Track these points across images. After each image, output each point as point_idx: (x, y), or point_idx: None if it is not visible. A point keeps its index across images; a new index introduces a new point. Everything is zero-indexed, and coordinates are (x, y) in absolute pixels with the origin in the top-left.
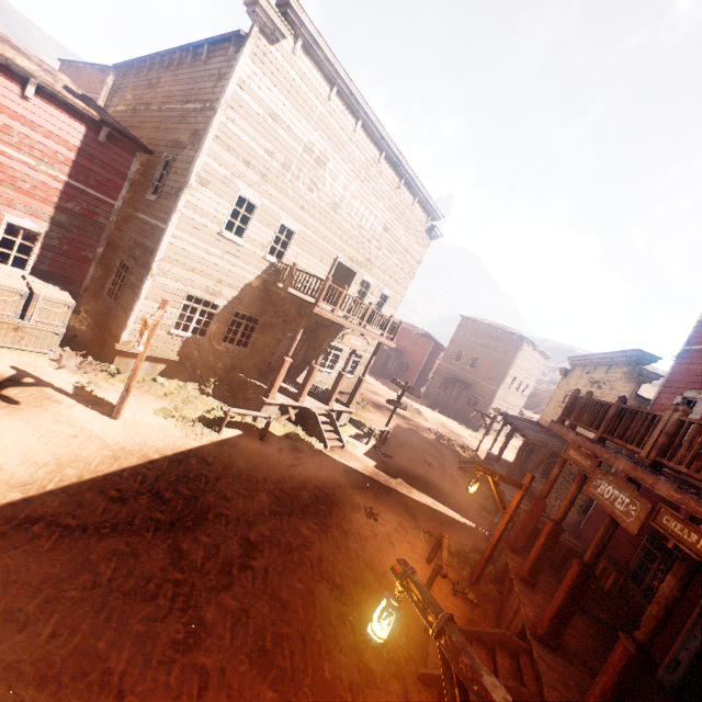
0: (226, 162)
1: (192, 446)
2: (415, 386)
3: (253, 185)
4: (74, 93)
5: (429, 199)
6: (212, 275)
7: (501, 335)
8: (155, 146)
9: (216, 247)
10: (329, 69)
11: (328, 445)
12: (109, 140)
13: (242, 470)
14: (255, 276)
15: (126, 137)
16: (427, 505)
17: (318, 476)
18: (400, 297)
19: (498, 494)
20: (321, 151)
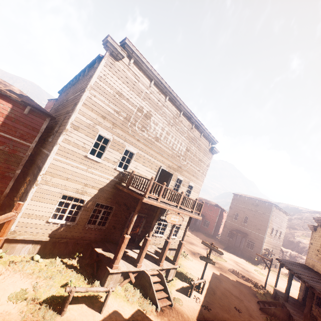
0: (90, 117)
1: None
2: (213, 235)
3: (108, 129)
4: (14, 92)
5: (209, 133)
6: (80, 181)
7: (258, 203)
8: (60, 116)
9: (83, 164)
10: (149, 72)
11: (159, 308)
12: (30, 113)
13: None
14: (109, 180)
15: (40, 111)
16: None
17: None
18: (200, 186)
19: None
20: (147, 111)
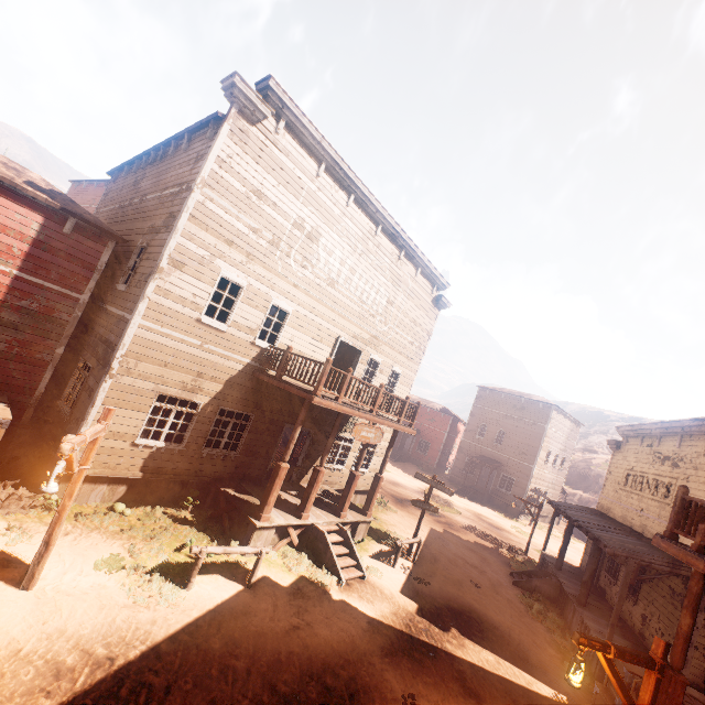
0: (204, 242)
1: (140, 622)
2: (437, 468)
3: (238, 265)
4: (39, 187)
5: (432, 268)
6: (189, 369)
7: (525, 403)
8: (132, 236)
9: (194, 335)
10: (316, 147)
11: (343, 580)
12: (76, 231)
13: (214, 656)
14: (243, 365)
15: (96, 227)
16: (489, 667)
17: (330, 643)
18: (413, 374)
19: (617, 679)
20: (313, 227)
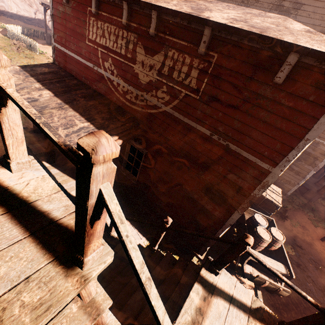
0: None
1: None
2: None
3: None
4: None
5: None
6: None
7: None
8: None
9: None
10: None
11: None
12: None
13: None
14: None
15: None
16: None
17: None
18: None
19: None
20: None
